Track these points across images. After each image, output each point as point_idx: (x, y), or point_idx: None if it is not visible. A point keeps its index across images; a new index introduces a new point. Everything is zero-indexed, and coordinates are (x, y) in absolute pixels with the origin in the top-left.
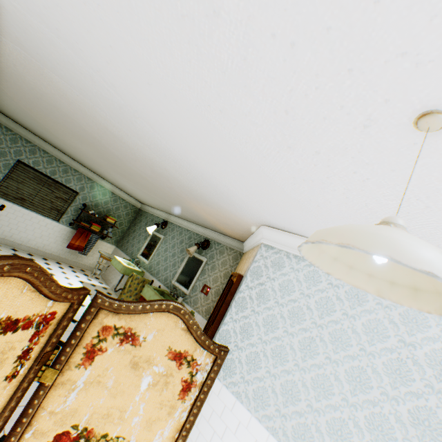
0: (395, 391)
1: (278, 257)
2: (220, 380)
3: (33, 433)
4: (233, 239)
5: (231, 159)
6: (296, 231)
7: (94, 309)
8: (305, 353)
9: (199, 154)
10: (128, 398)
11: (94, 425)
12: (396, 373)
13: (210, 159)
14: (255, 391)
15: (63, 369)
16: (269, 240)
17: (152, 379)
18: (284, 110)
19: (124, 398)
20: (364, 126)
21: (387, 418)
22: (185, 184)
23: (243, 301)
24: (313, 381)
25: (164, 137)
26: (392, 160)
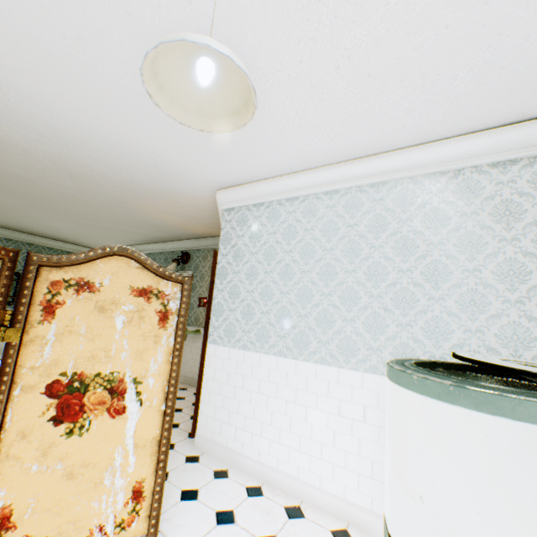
0: (353, 265)
1: (241, 214)
2: (226, 345)
3: (22, 389)
4: (211, 238)
5: (130, 107)
6: (244, 178)
7: (33, 268)
8: (285, 279)
9: (99, 117)
10: (108, 339)
11: (83, 368)
12: (351, 252)
13: (113, 118)
14: (257, 334)
15: (26, 328)
16: (228, 203)
17: (126, 318)
18: (125, 12)
19: (104, 339)
20: (189, 4)
21: (352, 287)
22: (116, 177)
23: (223, 270)
24: (297, 297)
25: (51, 110)
26: (232, 34)
